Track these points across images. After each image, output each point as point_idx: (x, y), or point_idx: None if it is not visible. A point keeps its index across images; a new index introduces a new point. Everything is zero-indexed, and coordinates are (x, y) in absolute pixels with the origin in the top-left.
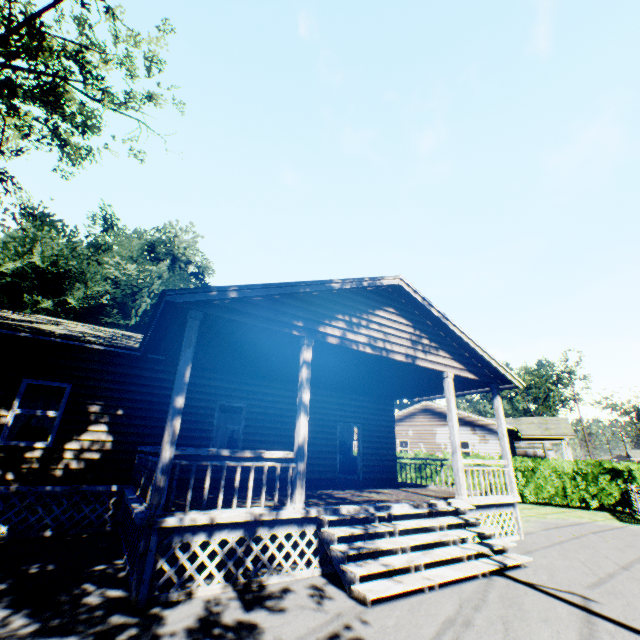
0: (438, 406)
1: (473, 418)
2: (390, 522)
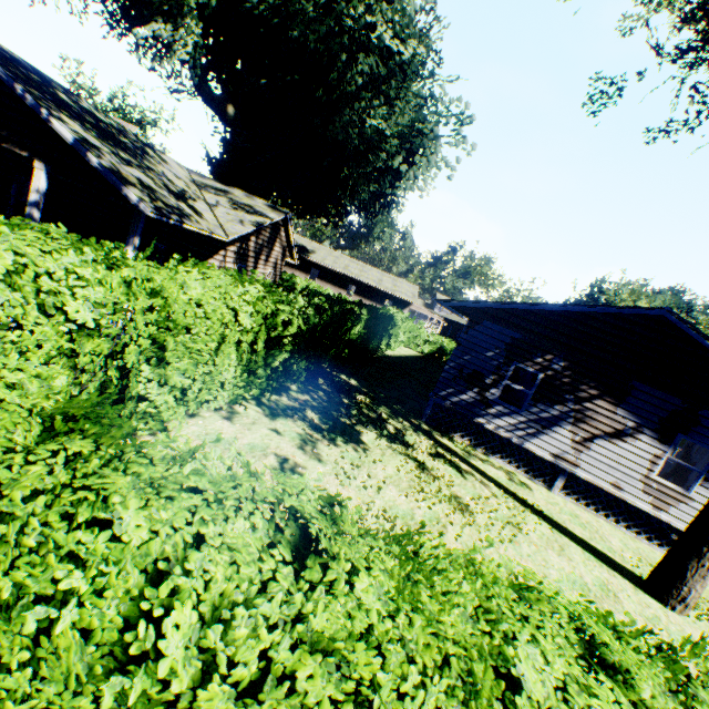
0: None
1: None
2: None
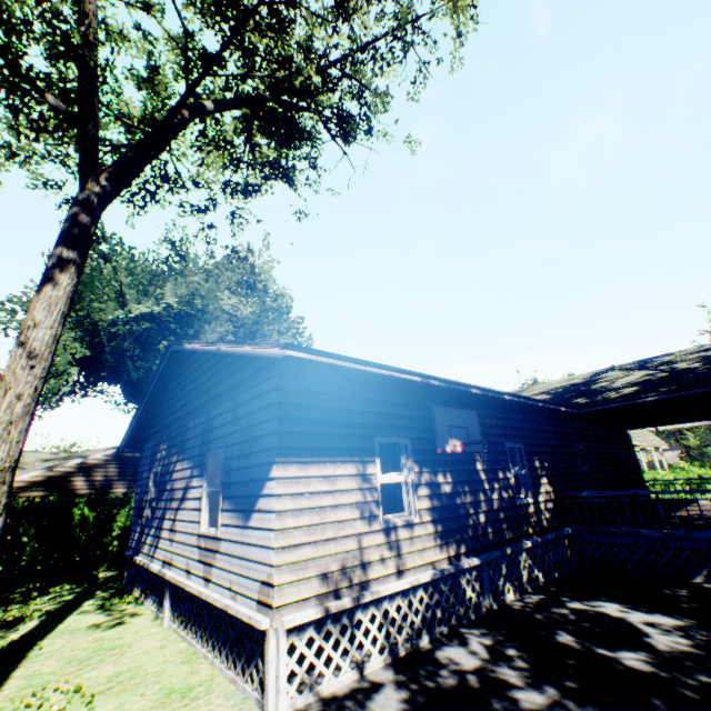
0: None
1: None
2: None
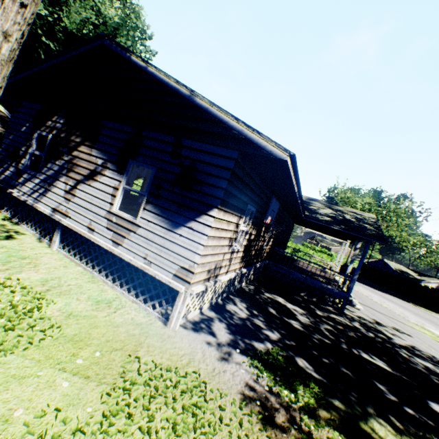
0: None
1: None
2: None
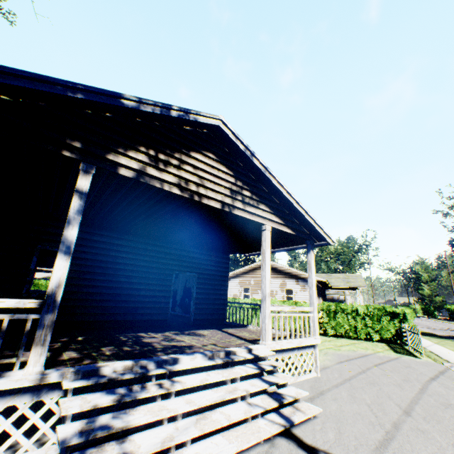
0: (274, 263)
1: (298, 273)
2: (171, 379)
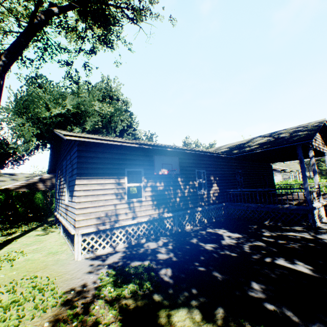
0: None
1: None
2: None
